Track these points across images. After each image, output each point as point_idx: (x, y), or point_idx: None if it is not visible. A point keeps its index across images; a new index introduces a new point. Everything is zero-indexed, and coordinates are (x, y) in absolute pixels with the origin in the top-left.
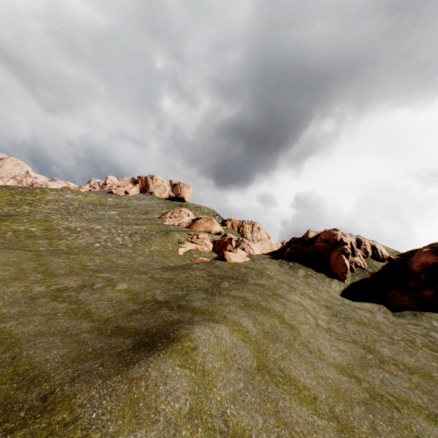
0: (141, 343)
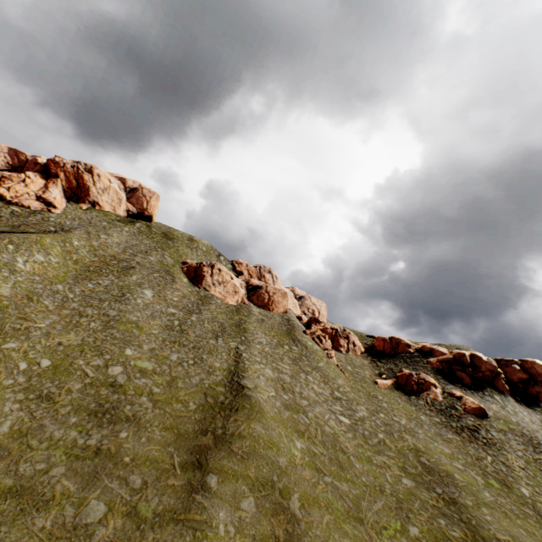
0: None
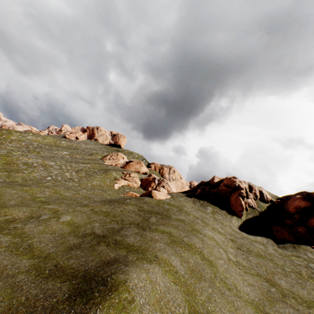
0: (77, 292)
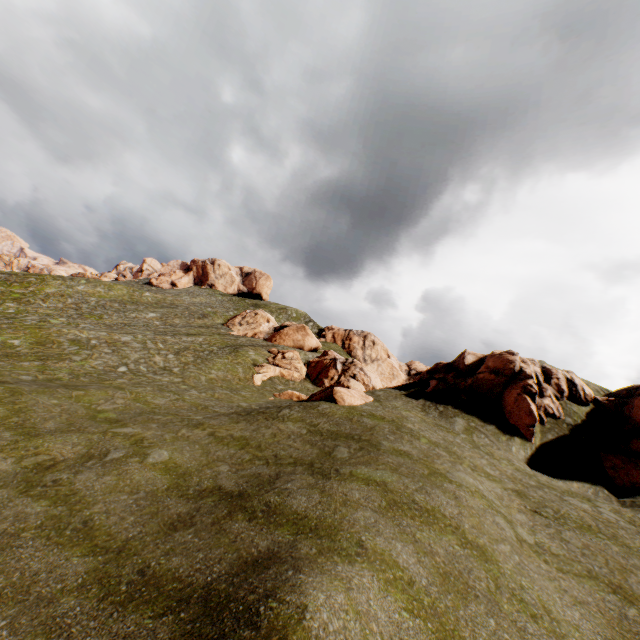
0: None
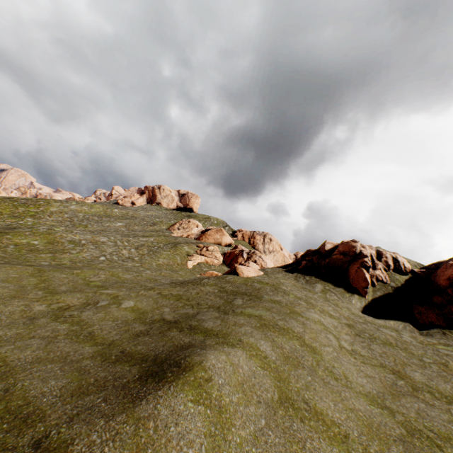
0: (149, 373)
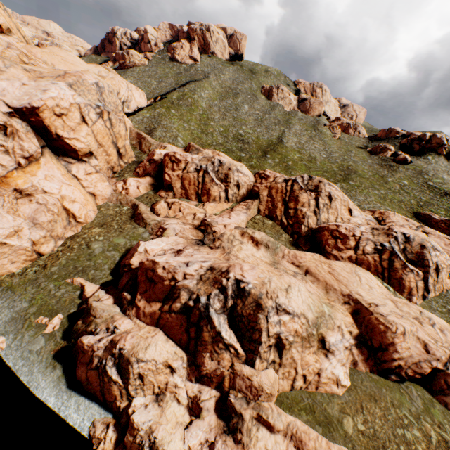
0: None
